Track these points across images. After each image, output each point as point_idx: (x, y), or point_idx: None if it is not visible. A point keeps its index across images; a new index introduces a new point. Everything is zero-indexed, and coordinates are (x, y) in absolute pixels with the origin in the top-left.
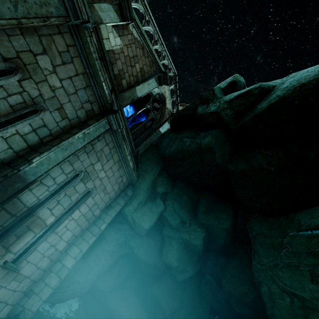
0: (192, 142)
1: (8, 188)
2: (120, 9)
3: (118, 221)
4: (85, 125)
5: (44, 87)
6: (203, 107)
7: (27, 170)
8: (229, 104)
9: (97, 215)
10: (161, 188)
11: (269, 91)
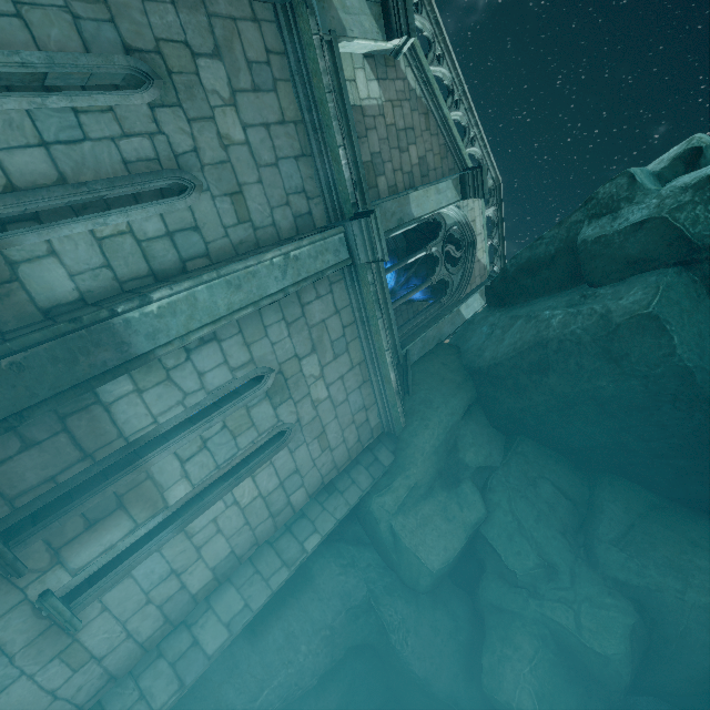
0: (574, 314)
1: (79, 357)
2: (385, 13)
3: (350, 535)
4: (290, 240)
5: (206, 135)
6: (597, 224)
7: (134, 318)
8: (700, 191)
9: (299, 505)
10: (474, 452)
11: None
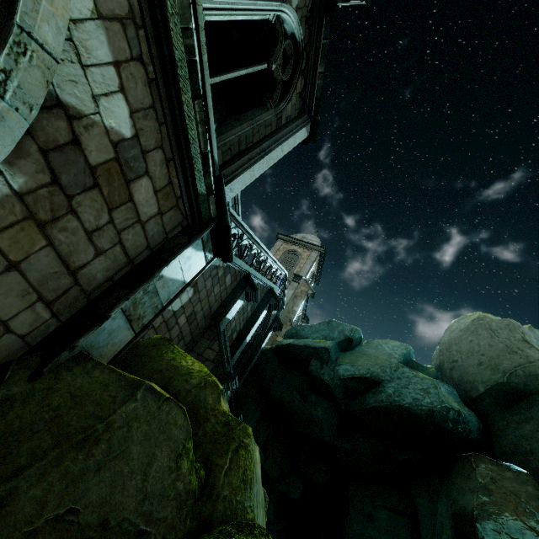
0: (302, 404)
1: None
2: (246, 295)
3: None
4: None
5: None
6: (316, 364)
7: None
8: (342, 382)
9: None
10: (263, 436)
11: (378, 384)
